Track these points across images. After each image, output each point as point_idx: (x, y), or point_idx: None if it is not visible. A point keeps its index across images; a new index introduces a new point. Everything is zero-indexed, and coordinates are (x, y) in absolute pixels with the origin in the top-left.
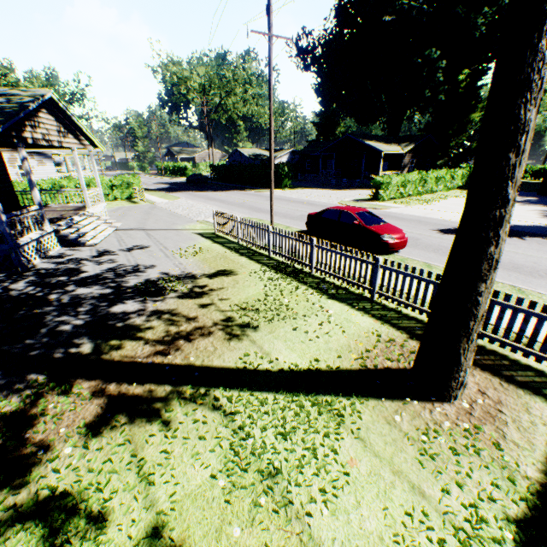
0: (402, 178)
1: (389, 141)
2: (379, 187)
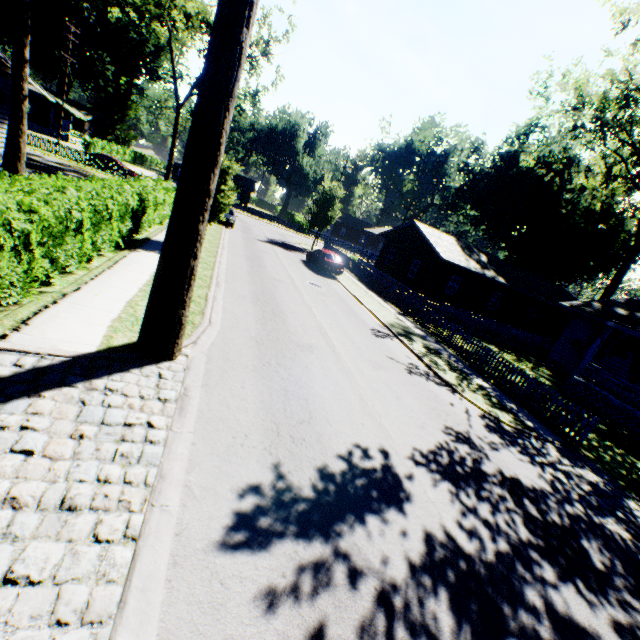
0: (102, 144)
1: (70, 104)
2: (91, 146)
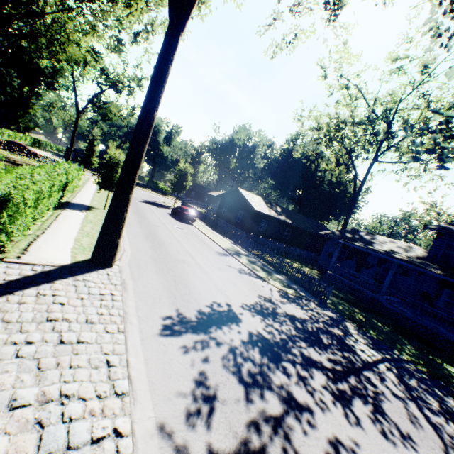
0: (9, 133)
1: None
2: (0, 134)
